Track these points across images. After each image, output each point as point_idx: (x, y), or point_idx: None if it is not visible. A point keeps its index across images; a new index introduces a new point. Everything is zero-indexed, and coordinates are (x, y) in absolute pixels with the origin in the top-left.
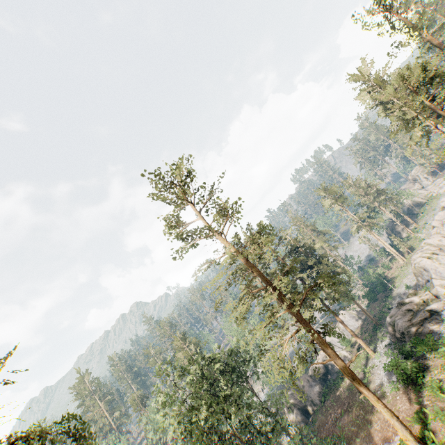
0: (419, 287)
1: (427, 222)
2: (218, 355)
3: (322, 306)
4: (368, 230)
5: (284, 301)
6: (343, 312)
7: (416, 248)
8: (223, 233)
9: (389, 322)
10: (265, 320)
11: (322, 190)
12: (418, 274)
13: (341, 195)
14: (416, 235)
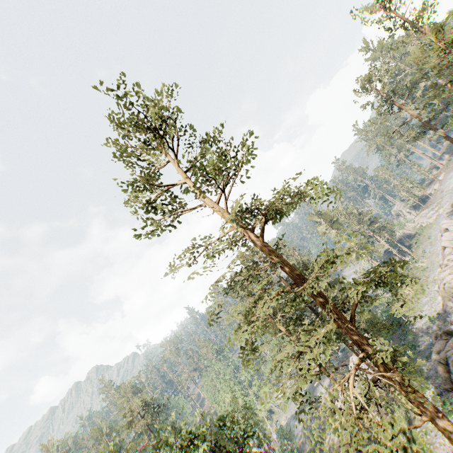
0: (449, 316)
1: (425, 250)
2: (203, 428)
3: (384, 320)
4: (368, 258)
5: (329, 307)
6: (355, 358)
7: (422, 278)
8: (223, 191)
9: (436, 359)
10: (271, 364)
11: (315, 215)
12: (447, 297)
13: (335, 221)
14: (417, 265)
